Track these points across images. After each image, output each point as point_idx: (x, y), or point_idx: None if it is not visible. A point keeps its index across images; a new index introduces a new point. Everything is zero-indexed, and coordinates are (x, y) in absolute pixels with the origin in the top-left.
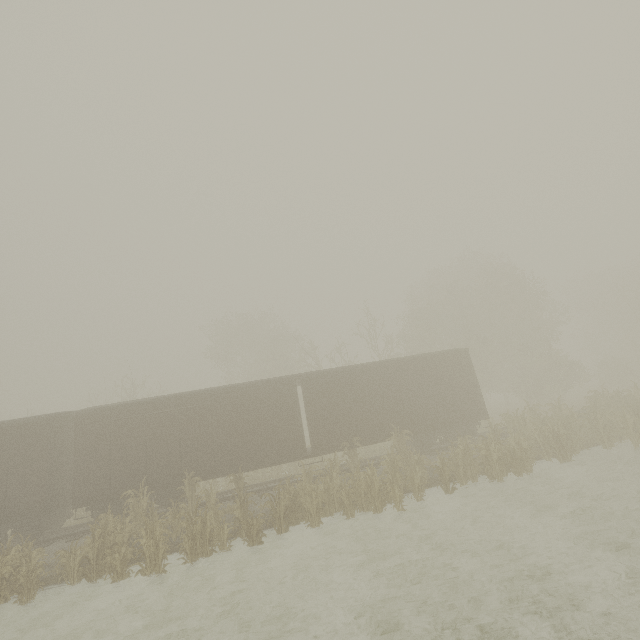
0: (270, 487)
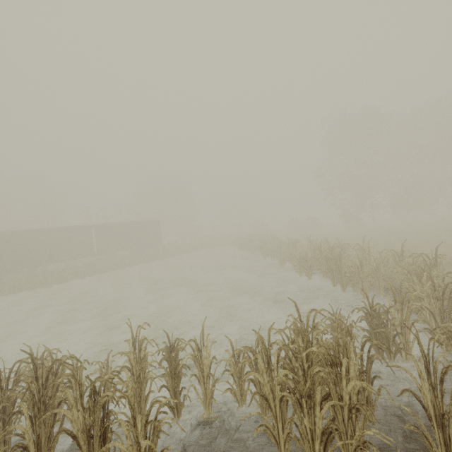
0: (77, 267)
